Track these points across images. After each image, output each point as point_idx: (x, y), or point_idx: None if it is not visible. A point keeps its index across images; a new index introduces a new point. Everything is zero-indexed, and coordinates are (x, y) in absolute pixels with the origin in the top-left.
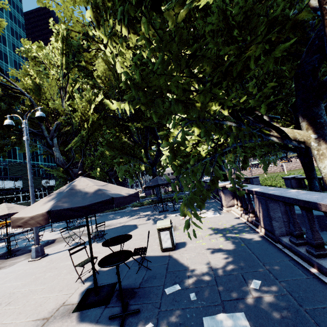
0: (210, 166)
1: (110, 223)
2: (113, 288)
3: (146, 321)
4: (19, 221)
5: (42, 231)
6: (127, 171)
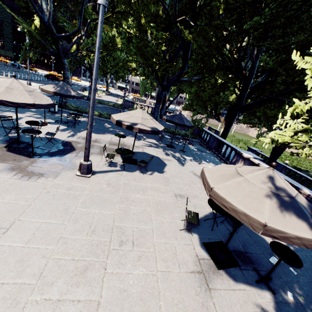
0: (216, 118)
1: (121, 141)
2: (226, 248)
3: (284, 289)
4: (277, 233)
5: (24, 114)
6: (145, 87)
